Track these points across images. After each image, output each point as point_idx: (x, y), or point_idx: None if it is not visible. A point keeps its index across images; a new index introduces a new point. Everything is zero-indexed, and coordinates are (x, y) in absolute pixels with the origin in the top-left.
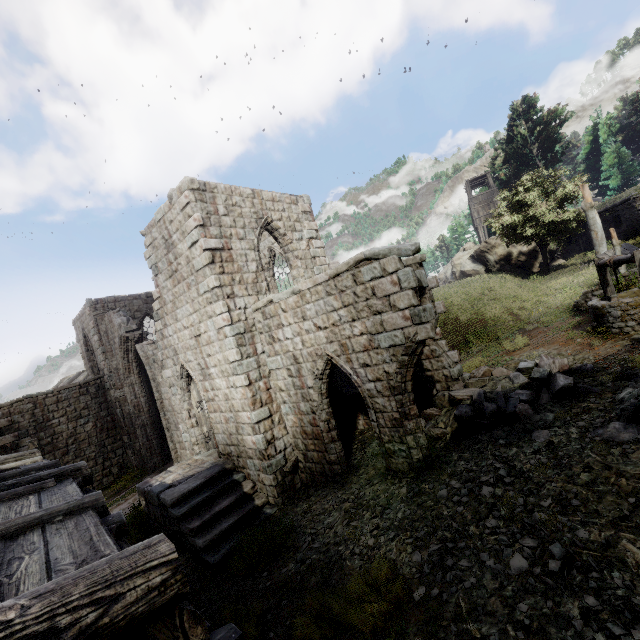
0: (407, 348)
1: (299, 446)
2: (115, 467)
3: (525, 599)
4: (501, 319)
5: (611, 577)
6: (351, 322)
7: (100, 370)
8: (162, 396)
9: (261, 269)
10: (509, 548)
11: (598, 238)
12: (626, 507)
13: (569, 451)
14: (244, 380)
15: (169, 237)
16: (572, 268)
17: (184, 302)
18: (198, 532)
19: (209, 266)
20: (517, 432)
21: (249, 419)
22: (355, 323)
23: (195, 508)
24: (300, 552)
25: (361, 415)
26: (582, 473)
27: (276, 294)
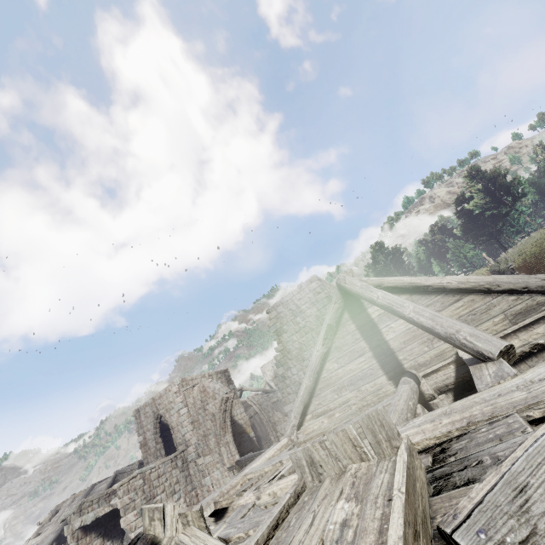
0: None
1: None
2: None
3: None
4: None
5: None
6: None
7: (179, 445)
8: (277, 434)
9: None
10: None
11: None
12: None
13: None
14: None
15: (297, 308)
16: None
17: (313, 344)
18: None
19: None
20: None
21: None
22: None
23: None
24: None
25: None
26: None
27: None
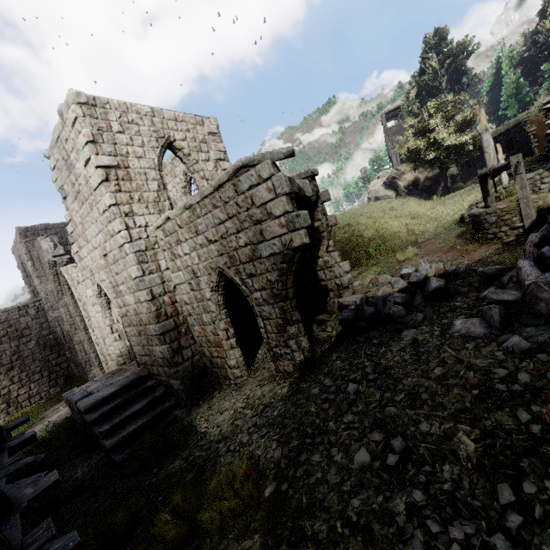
0: (284, 256)
1: (206, 354)
2: (61, 379)
3: (360, 494)
4: (398, 234)
5: (442, 470)
6: (236, 233)
7: (39, 293)
8: (89, 314)
9: (163, 188)
10: (358, 442)
11: (491, 159)
12: (469, 399)
13: (430, 347)
14: (146, 295)
15: (68, 157)
16: (467, 188)
17: (90, 223)
18: (108, 434)
19: (103, 184)
20: (389, 332)
21: (155, 331)
22: (240, 234)
23: (107, 413)
24: (188, 450)
25: None
26: (437, 368)
27: (171, 210)
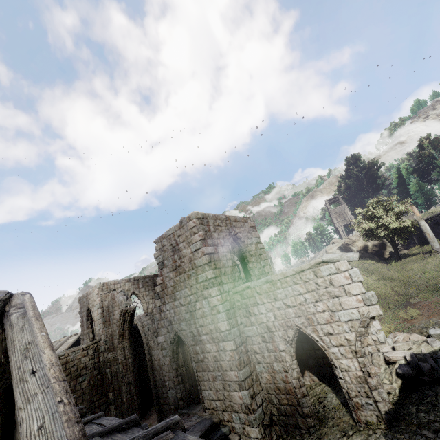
0: (363, 322)
1: (273, 400)
2: None
3: None
4: (388, 294)
5: None
6: (315, 302)
7: (97, 336)
8: (152, 357)
9: (235, 264)
10: None
11: (431, 237)
12: None
13: None
14: (233, 345)
15: (176, 245)
16: (418, 256)
17: (183, 287)
18: None
19: (208, 264)
20: None
21: (237, 377)
22: (318, 303)
23: None
24: None
25: (307, 372)
26: None
27: (253, 282)
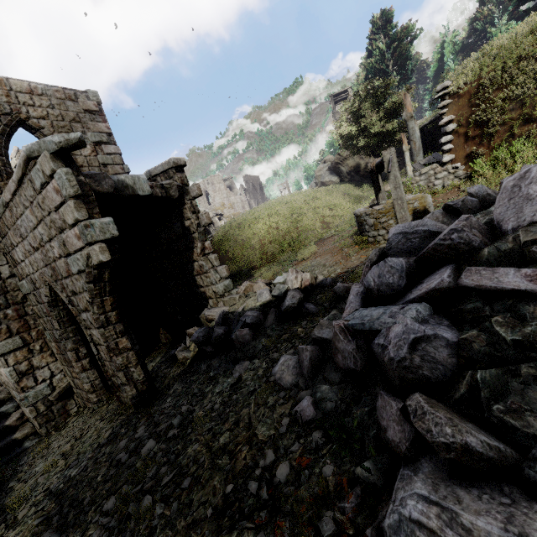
0: (88, 274)
1: (67, 373)
2: None
3: None
4: (312, 227)
5: None
6: (49, 242)
7: None
8: None
9: (5, 177)
10: None
11: (416, 148)
12: (217, 500)
13: (242, 395)
14: None
15: None
16: None
17: None
18: None
19: None
20: (227, 362)
21: None
22: (52, 243)
23: None
24: None
25: (162, 330)
26: (227, 431)
27: None
